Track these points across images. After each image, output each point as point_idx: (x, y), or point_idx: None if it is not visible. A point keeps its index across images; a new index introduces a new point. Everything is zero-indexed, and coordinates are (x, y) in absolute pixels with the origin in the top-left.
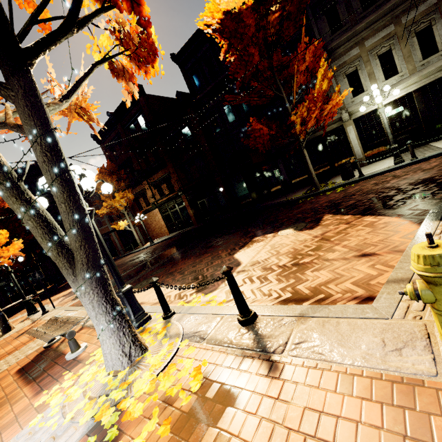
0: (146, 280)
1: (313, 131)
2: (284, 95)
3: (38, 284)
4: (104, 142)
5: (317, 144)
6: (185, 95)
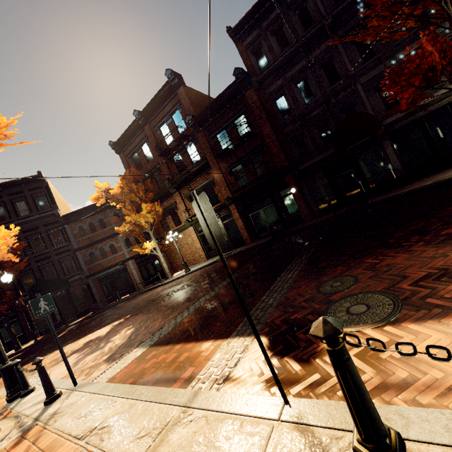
0: (338, 302)
1: (448, 92)
2: (451, 12)
3: (23, 334)
4: (125, 151)
5: (451, 112)
6: (245, 73)
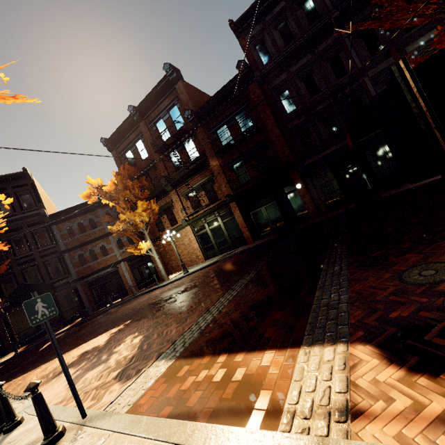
0: None
1: None
2: None
3: (2, 345)
4: (117, 148)
5: None
6: (248, 67)
